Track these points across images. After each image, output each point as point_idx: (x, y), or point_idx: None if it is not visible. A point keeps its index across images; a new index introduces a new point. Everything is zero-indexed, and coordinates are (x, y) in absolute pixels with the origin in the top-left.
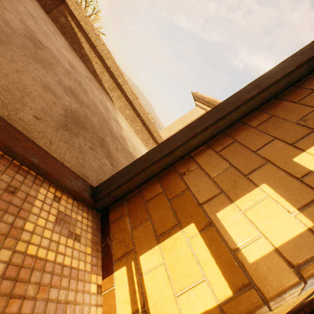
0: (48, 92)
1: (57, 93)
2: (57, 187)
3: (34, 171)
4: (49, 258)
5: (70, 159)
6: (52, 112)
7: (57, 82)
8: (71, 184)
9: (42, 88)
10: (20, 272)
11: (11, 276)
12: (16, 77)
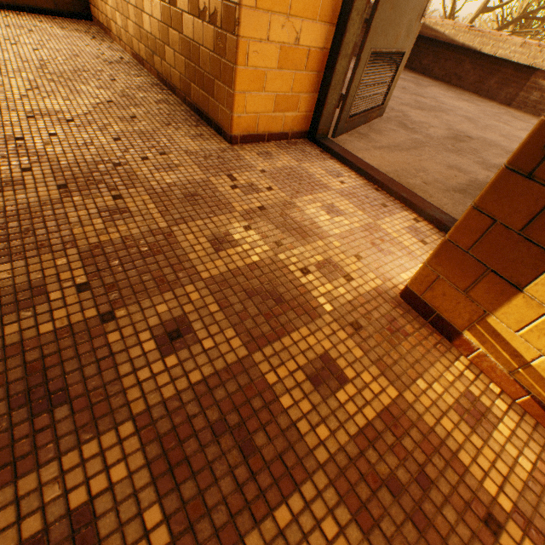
0: (451, 170)
1: (467, 170)
2: (420, 217)
3: (403, 204)
4: (392, 235)
5: (449, 209)
6: (447, 181)
7: (475, 162)
8: (433, 214)
9: (444, 168)
10: (373, 229)
11: (369, 227)
12: (416, 164)
